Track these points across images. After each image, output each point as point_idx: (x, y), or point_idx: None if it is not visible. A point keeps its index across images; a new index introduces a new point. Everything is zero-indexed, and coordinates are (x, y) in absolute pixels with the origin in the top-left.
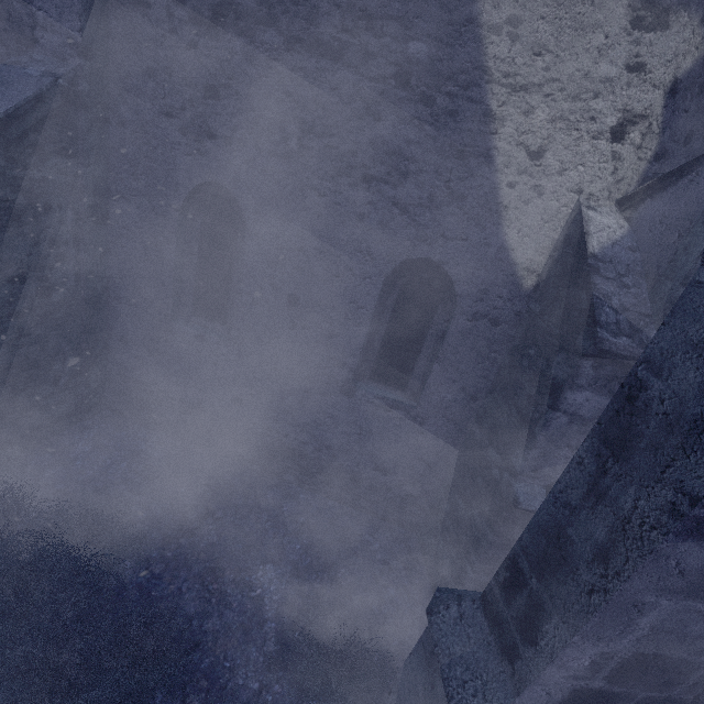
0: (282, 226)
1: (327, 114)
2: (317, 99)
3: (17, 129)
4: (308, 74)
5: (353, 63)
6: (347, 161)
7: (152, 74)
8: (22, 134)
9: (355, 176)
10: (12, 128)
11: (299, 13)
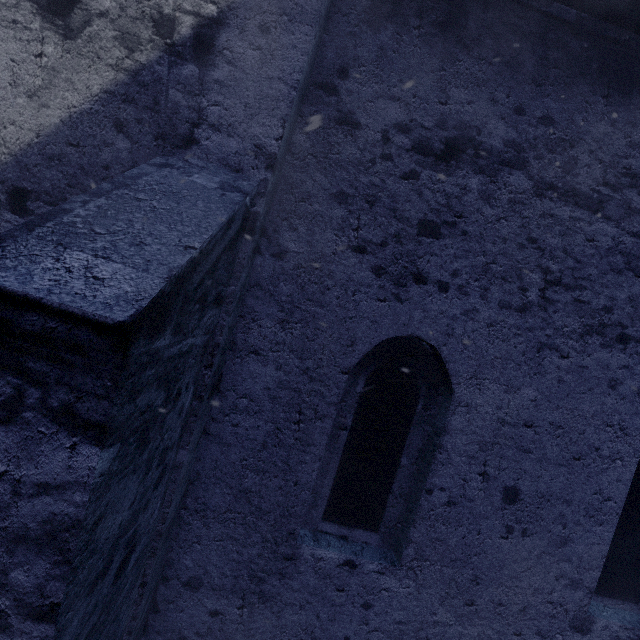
0: (506, 393)
1: (578, 266)
2: (567, 248)
3: (198, 272)
4: (559, 221)
5: (613, 216)
6: (599, 317)
7: (344, 199)
8: (199, 280)
9: (609, 335)
10: (196, 271)
11: (554, 161)
